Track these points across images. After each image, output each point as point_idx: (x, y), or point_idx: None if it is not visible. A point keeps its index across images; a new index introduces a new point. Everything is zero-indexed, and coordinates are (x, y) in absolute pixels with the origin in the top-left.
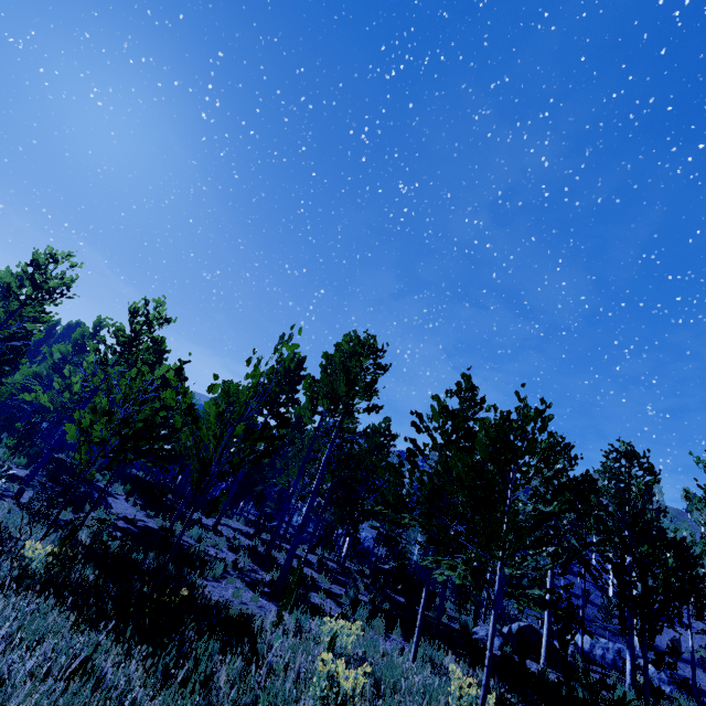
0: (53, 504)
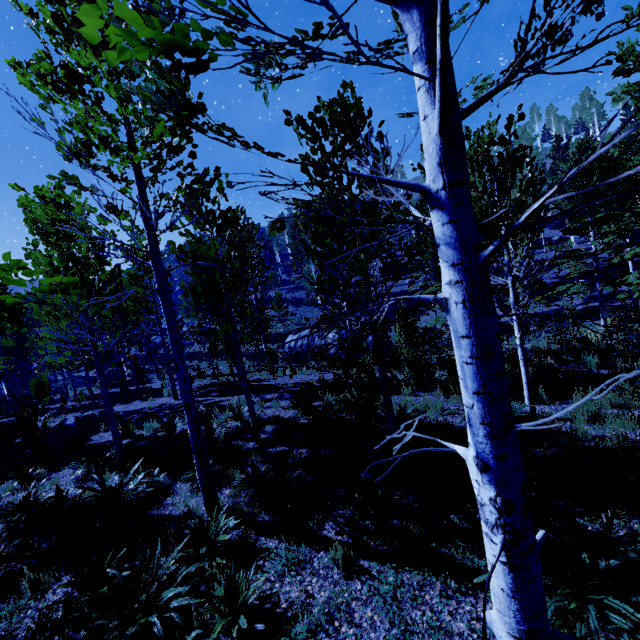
0: None
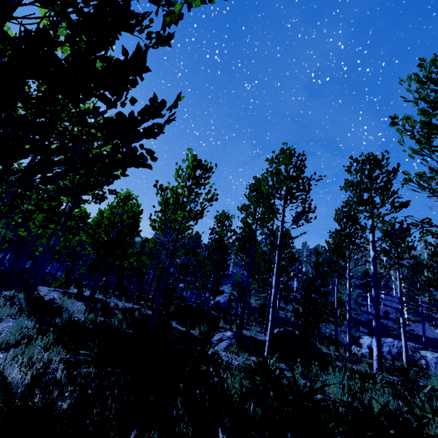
0: None
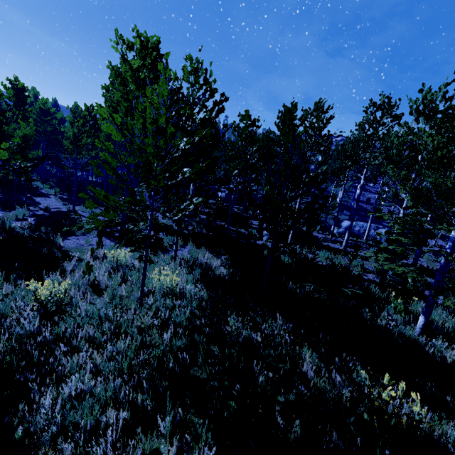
0: None
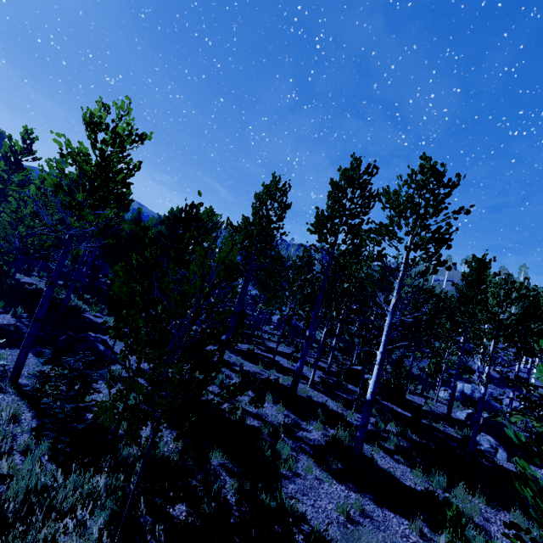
0: (68, 401)
